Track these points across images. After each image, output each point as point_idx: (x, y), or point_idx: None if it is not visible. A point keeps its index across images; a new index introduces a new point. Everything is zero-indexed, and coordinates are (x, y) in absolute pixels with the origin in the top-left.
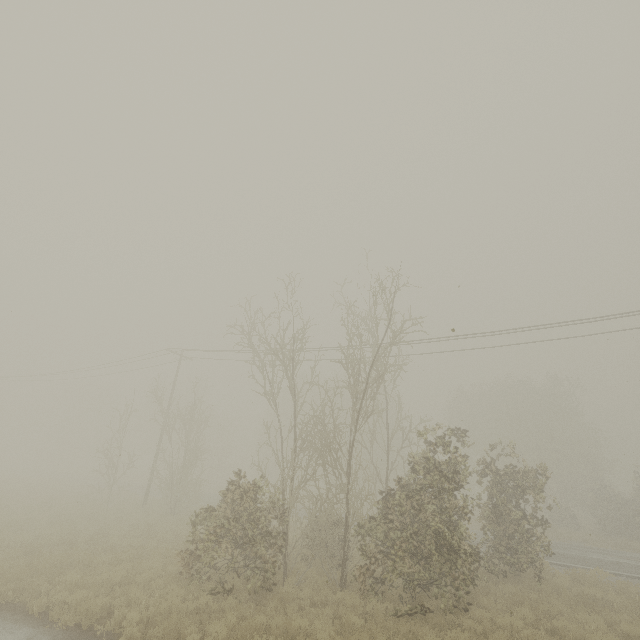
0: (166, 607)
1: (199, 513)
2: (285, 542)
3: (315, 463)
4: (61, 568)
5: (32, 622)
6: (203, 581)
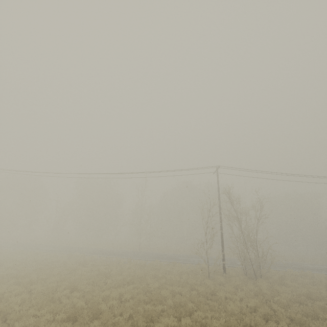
0: None
1: None
2: None
3: None
4: None
5: None
6: None
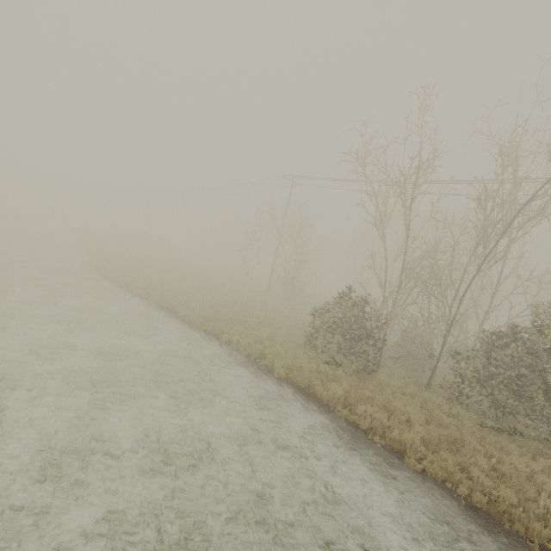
0: (299, 363)
1: (316, 310)
2: (381, 345)
3: (423, 294)
4: (230, 320)
5: (223, 346)
6: (318, 353)
